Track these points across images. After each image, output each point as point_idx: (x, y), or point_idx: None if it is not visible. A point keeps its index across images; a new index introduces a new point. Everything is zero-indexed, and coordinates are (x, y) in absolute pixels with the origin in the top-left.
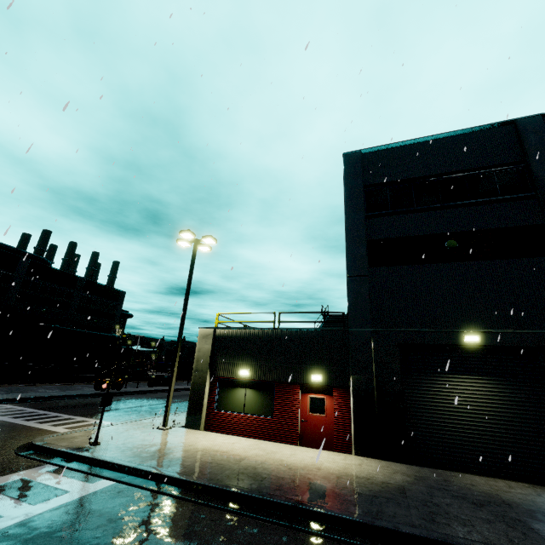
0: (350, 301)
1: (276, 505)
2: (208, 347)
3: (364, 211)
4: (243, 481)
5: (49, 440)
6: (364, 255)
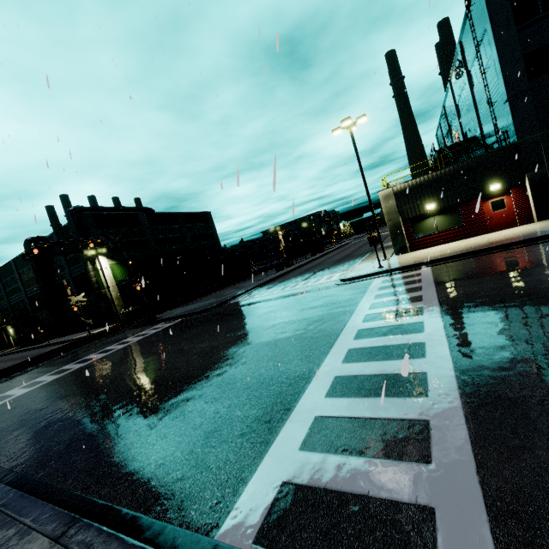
0: (514, 119)
1: (541, 238)
2: (392, 202)
3: (514, 27)
4: (502, 242)
5: (350, 277)
6: (521, 72)
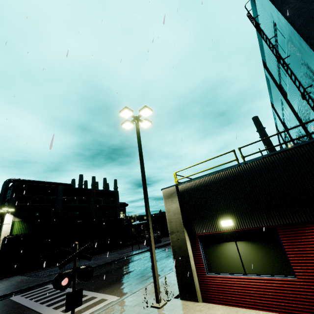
0: None
1: None
2: (176, 206)
3: None
4: None
5: None
6: None
